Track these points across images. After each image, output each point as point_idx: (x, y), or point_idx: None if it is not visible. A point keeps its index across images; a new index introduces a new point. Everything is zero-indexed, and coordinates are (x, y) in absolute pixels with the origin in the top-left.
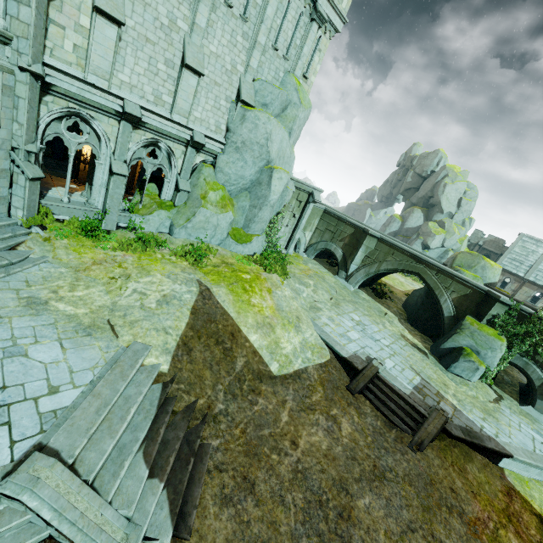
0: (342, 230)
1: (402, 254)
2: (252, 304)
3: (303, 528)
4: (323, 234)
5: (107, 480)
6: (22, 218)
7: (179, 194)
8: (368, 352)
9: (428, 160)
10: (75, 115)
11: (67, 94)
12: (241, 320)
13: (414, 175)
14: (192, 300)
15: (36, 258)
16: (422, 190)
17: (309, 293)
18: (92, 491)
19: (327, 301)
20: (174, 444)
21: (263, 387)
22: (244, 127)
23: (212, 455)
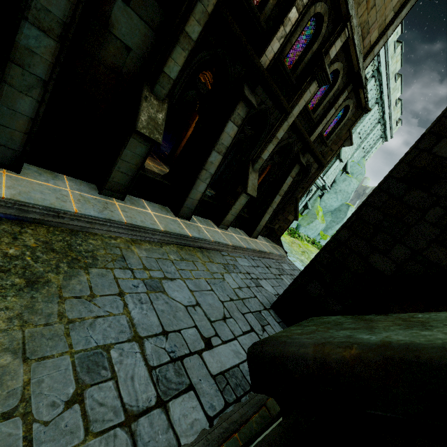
0: None
1: None
2: None
3: None
4: None
5: None
6: None
7: (306, 210)
8: None
9: None
10: None
11: None
12: None
13: None
14: None
15: None
16: None
17: None
18: None
19: None
20: None
21: None
22: (343, 184)
23: None
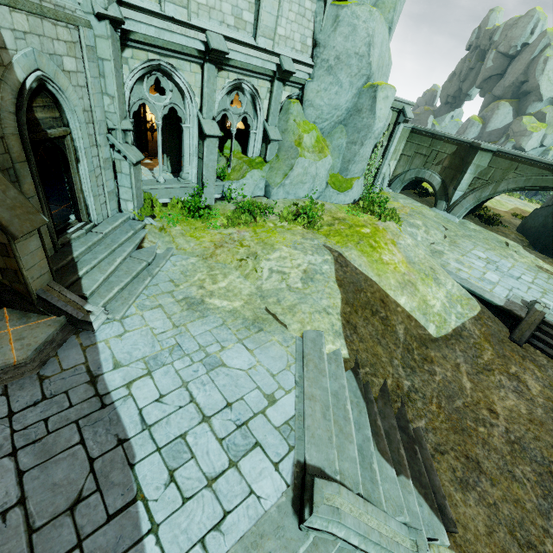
0: (438, 150)
1: (531, 166)
2: (385, 262)
3: (546, 502)
4: (412, 160)
5: (370, 488)
6: (133, 211)
7: (269, 146)
8: (519, 294)
9: (517, 30)
10: (155, 70)
11: (146, 41)
12: (384, 283)
13: (496, 56)
14: (332, 271)
15: (163, 252)
16: (511, 75)
17: (422, 236)
18: (373, 507)
19: (442, 241)
20: (394, 434)
21: (431, 353)
22: (338, 35)
23: (425, 437)
